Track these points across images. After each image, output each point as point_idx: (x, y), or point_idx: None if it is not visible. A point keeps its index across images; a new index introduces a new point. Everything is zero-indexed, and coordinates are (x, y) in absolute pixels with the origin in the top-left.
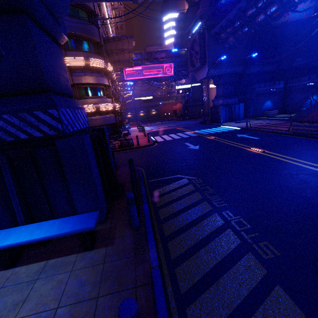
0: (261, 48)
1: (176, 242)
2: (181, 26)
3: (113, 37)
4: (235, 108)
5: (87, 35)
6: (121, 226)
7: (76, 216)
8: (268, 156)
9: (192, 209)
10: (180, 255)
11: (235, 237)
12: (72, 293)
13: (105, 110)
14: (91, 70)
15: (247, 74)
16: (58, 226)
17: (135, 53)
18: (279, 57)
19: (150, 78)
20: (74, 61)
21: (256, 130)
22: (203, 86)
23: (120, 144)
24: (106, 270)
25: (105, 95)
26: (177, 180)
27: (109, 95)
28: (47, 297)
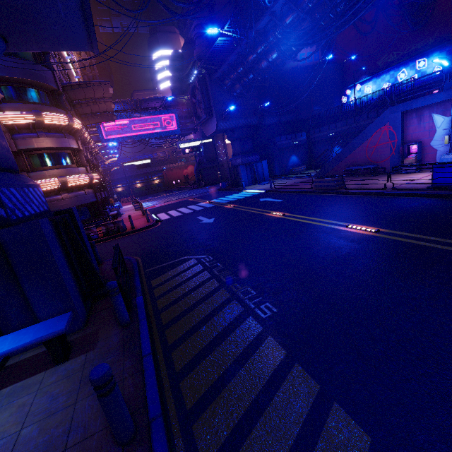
0: (274, 96)
1: (176, 327)
2: (177, 66)
3: (78, 82)
4: (258, 166)
5: (34, 80)
6: (106, 327)
7: (38, 324)
8: (287, 219)
9: (197, 290)
10: (178, 338)
11: (239, 306)
12: (40, 410)
13: (76, 184)
14: (46, 129)
15: (265, 126)
16: (12, 340)
17: (116, 102)
18: (289, 108)
19: (144, 135)
20: (16, 118)
21: (281, 192)
22: (218, 141)
23: (105, 230)
24: (86, 375)
25: (74, 162)
26: (183, 262)
27: (80, 163)
28: (5, 425)
